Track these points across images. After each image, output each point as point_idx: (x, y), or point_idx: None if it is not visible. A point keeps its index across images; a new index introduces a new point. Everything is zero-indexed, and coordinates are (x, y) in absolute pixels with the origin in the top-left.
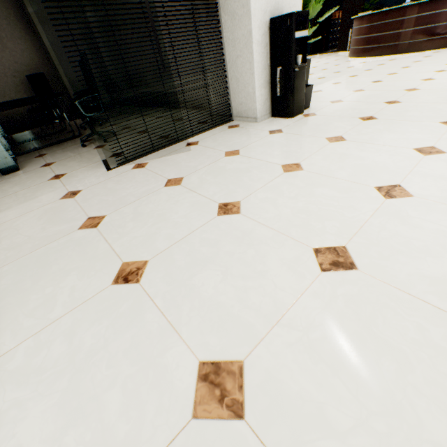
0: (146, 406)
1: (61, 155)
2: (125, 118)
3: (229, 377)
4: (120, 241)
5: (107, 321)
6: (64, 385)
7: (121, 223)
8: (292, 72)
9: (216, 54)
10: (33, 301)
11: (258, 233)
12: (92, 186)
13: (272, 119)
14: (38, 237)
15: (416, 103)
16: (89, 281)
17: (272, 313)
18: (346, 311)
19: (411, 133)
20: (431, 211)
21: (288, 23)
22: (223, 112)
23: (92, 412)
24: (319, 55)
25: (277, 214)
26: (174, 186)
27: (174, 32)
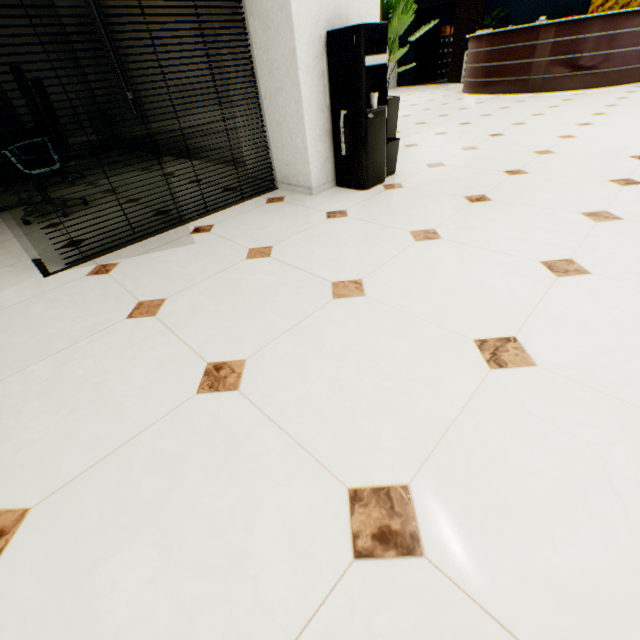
0: None
1: None
2: (115, 173)
3: None
4: None
5: None
6: None
7: (18, 402)
8: (364, 120)
9: (245, 83)
10: None
11: (257, 443)
12: (4, 309)
13: (336, 189)
14: None
15: (549, 175)
16: None
17: None
18: None
19: (538, 230)
20: (564, 404)
21: (354, 41)
22: (263, 175)
23: None
24: (423, 87)
25: (302, 396)
26: (143, 319)
27: (187, 41)
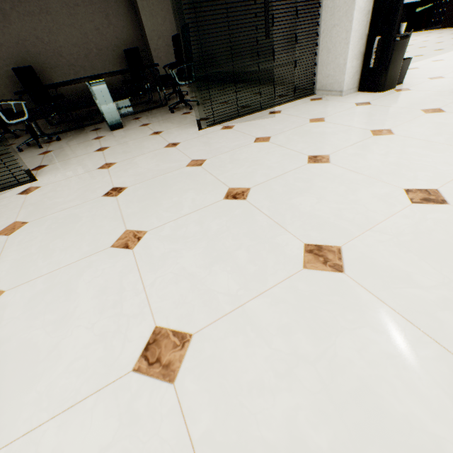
0: (266, 260)
1: (153, 118)
2: (203, 92)
3: (329, 253)
4: (223, 175)
5: (226, 218)
6: (204, 245)
7: (220, 164)
8: (392, 42)
9: (310, 24)
10: (165, 204)
11: (348, 176)
12: (188, 140)
13: (358, 93)
14: (155, 170)
15: None
16: (205, 196)
17: (365, 224)
18: (435, 228)
19: None
20: None
21: None
22: (306, 86)
23: (228, 259)
24: (416, 33)
25: (367, 165)
26: (263, 143)
27: None
